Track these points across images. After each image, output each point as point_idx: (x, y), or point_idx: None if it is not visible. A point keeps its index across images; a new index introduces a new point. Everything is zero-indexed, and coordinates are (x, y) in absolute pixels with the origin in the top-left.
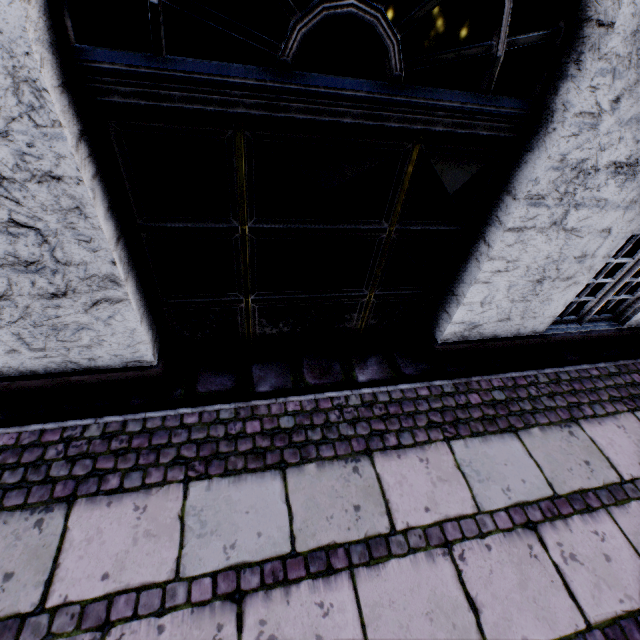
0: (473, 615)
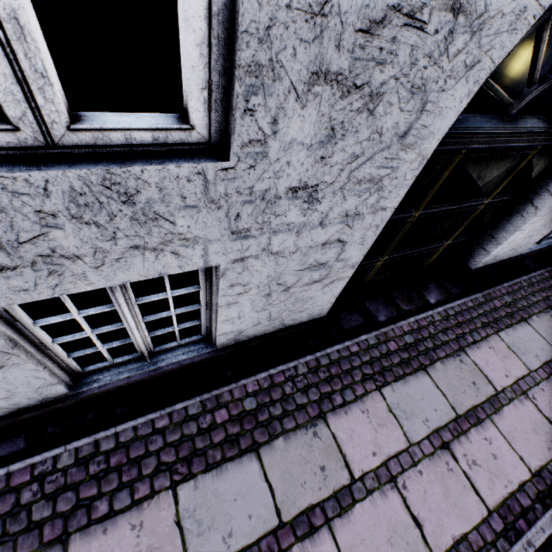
0: (551, 425)
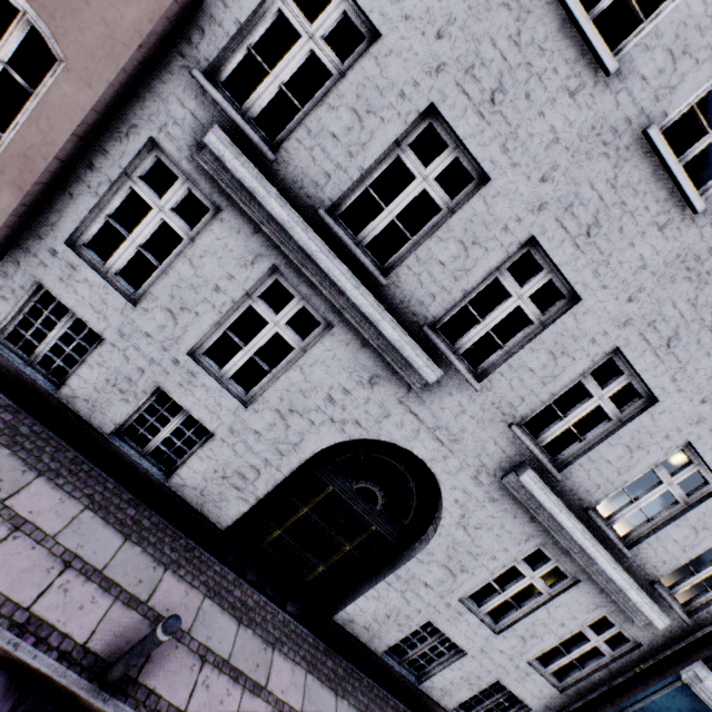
0: None
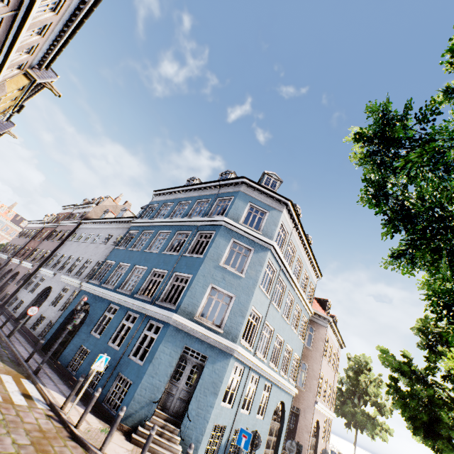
0: None
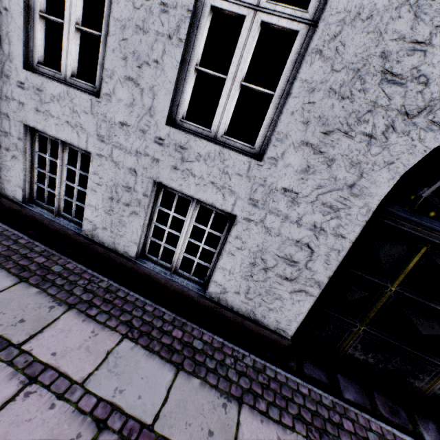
0: None
